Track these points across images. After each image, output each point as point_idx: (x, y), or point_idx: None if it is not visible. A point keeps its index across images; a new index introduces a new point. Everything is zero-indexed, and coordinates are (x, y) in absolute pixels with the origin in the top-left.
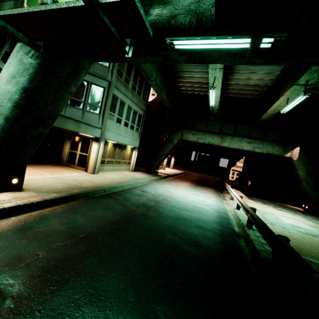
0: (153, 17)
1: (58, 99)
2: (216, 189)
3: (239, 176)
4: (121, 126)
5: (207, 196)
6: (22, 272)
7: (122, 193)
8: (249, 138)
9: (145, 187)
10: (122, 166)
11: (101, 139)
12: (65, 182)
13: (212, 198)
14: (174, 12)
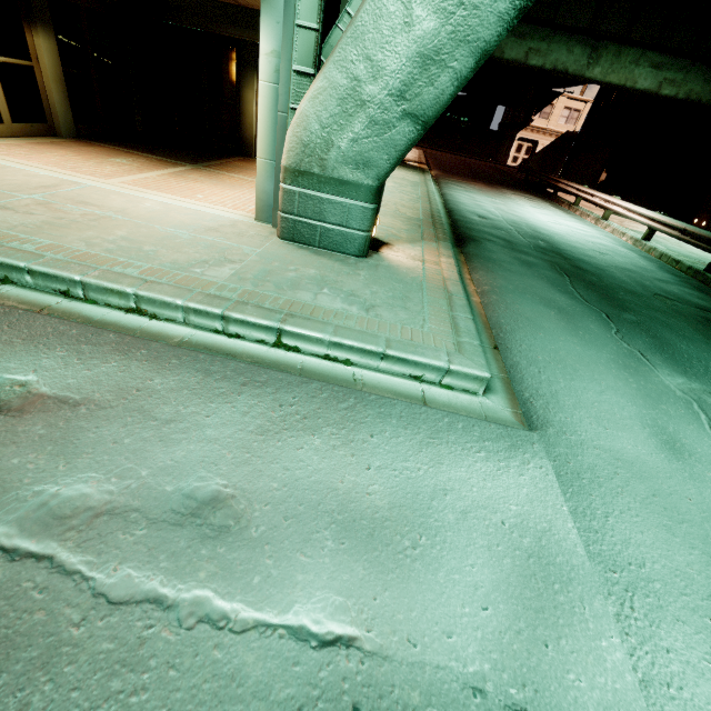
0: None
1: None
2: (540, 197)
3: (530, 156)
4: None
5: (560, 215)
6: (666, 370)
7: (470, 225)
8: (661, 53)
9: (462, 205)
10: None
11: None
12: None
13: (574, 220)
14: None
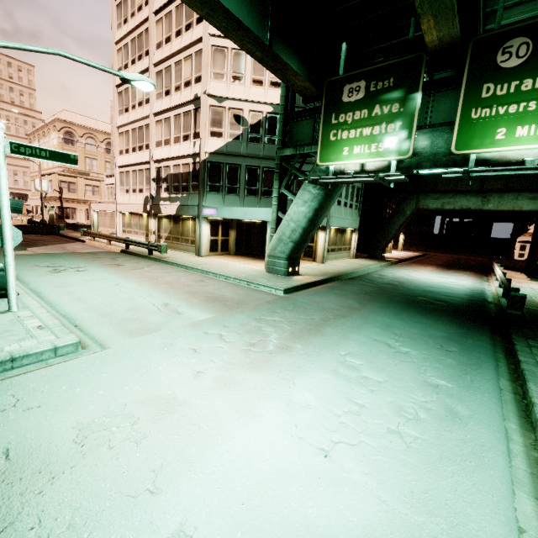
0: (405, 163)
1: (326, 209)
2: (478, 272)
3: None
4: (341, 208)
5: (460, 278)
6: (353, 300)
7: (363, 276)
8: (532, 192)
9: (380, 272)
10: (343, 253)
11: (327, 227)
12: (314, 270)
13: (467, 280)
14: (419, 160)
